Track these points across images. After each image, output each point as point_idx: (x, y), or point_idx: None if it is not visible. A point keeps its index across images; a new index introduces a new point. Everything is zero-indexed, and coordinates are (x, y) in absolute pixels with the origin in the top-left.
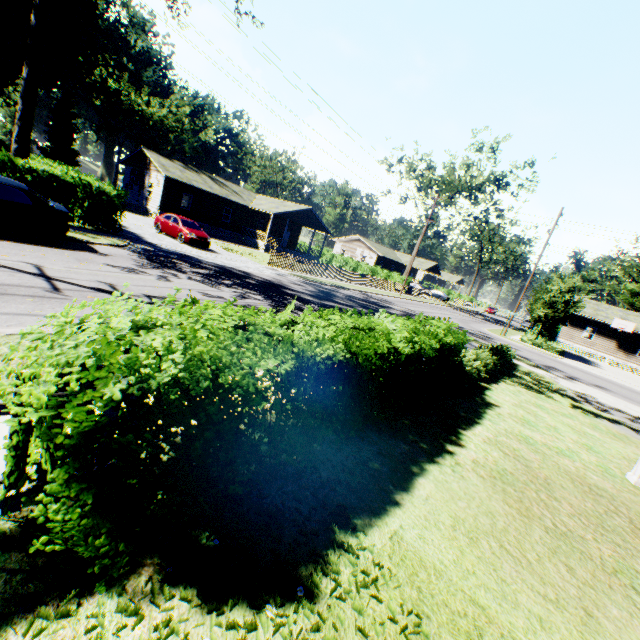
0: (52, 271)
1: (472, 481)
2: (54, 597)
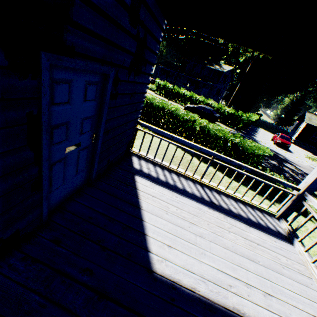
0: None
1: (181, 154)
2: None
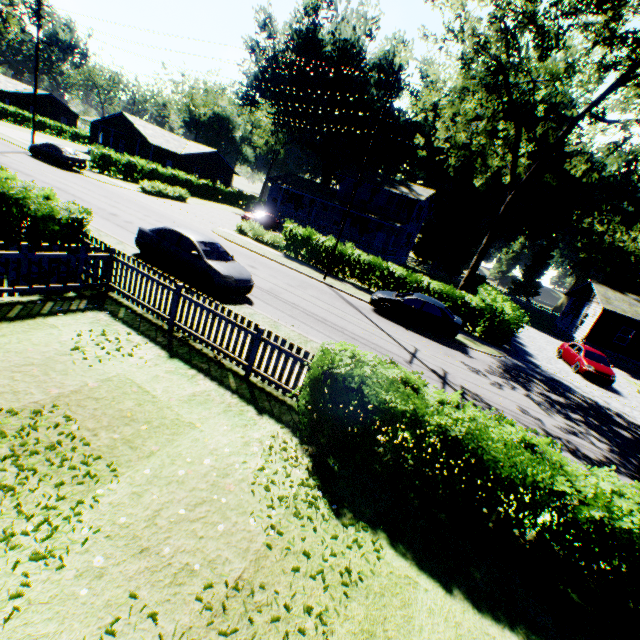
0: (420, 354)
1: None
2: (291, 429)
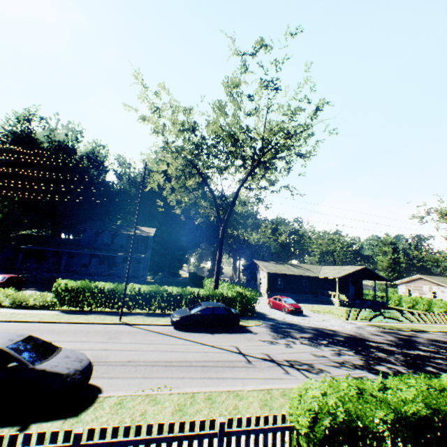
0: (242, 349)
1: None
2: None
